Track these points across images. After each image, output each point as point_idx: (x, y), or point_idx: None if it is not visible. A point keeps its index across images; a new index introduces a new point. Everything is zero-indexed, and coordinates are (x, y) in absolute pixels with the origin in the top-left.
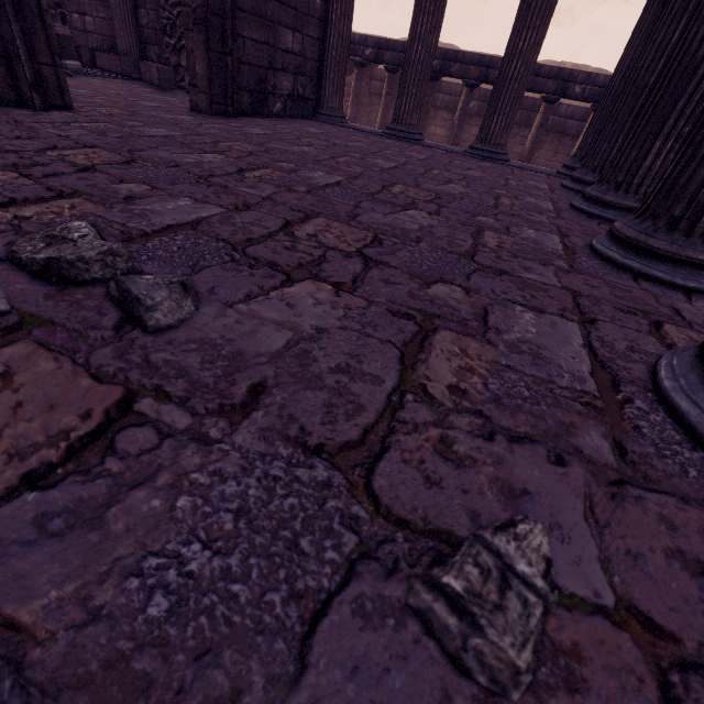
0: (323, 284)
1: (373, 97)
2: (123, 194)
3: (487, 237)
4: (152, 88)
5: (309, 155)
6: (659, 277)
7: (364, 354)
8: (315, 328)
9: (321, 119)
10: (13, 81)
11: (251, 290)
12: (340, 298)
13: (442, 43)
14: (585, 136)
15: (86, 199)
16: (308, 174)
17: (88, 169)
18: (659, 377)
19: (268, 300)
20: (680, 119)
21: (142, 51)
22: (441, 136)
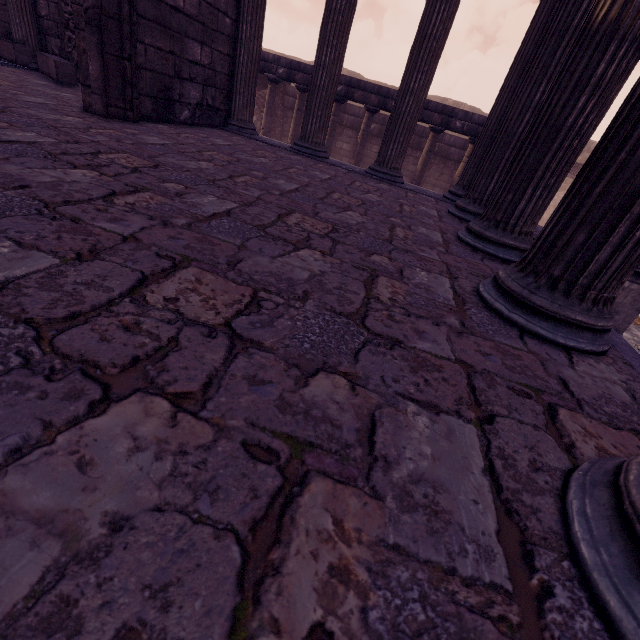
0: (158, 400)
1: (286, 110)
2: None
3: (381, 285)
4: (48, 81)
5: (206, 173)
6: (542, 335)
7: (179, 579)
8: (109, 520)
9: (232, 129)
10: None
11: (25, 436)
12: (175, 430)
13: (348, 70)
14: (466, 168)
15: None
16: (196, 199)
17: None
18: (574, 534)
19: (48, 458)
20: (547, 171)
21: (42, 41)
22: (347, 151)
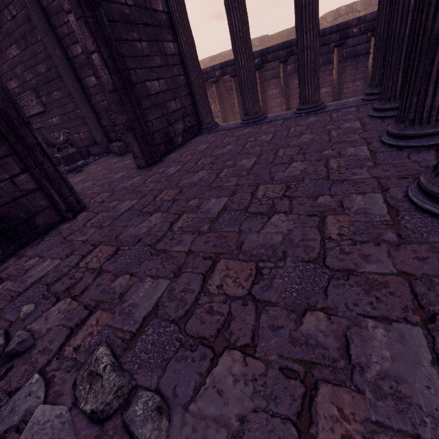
0: (235, 351)
1: (229, 91)
2: (118, 292)
3: (329, 224)
4: (117, 156)
5: (204, 181)
6: None
7: None
8: (238, 418)
9: (204, 131)
10: (58, 212)
11: (195, 382)
12: (247, 367)
13: (257, 38)
14: (373, 71)
15: (102, 309)
16: (207, 206)
17: (99, 273)
18: None
19: (206, 391)
20: None
21: (108, 137)
22: (277, 94)
